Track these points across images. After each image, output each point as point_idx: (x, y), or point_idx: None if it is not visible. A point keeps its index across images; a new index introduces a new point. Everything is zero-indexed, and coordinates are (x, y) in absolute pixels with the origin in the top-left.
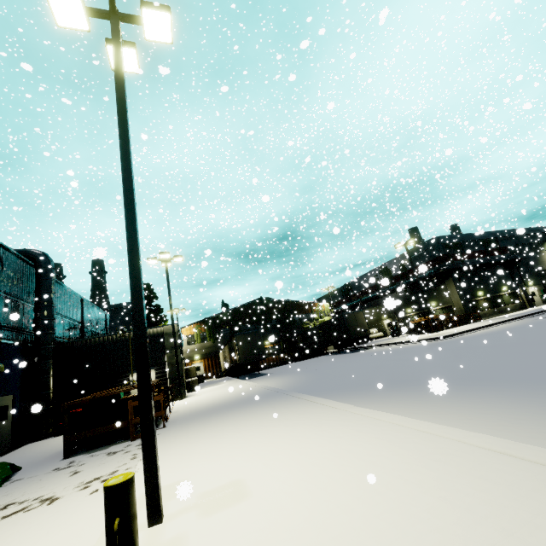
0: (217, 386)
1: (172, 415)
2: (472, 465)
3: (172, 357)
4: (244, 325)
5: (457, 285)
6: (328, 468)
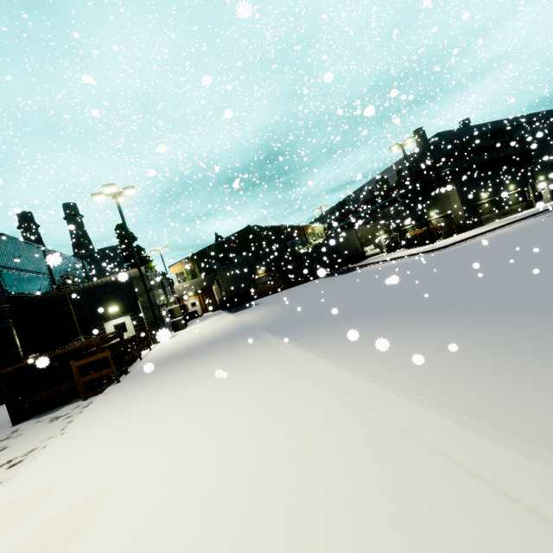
0: (203, 323)
1: (139, 365)
2: (407, 496)
3: (146, 302)
4: (234, 257)
5: (460, 189)
6: (212, 478)
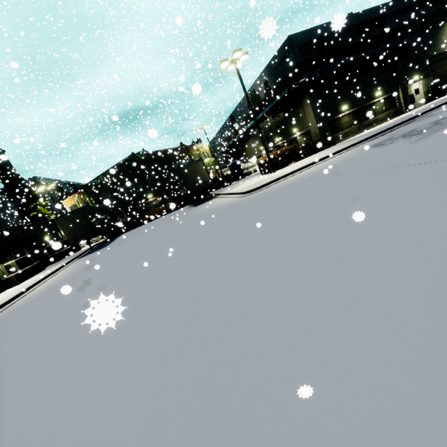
0: (31, 280)
1: None
2: None
3: None
4: (123, 185)
5: (314, 103)
6: None
